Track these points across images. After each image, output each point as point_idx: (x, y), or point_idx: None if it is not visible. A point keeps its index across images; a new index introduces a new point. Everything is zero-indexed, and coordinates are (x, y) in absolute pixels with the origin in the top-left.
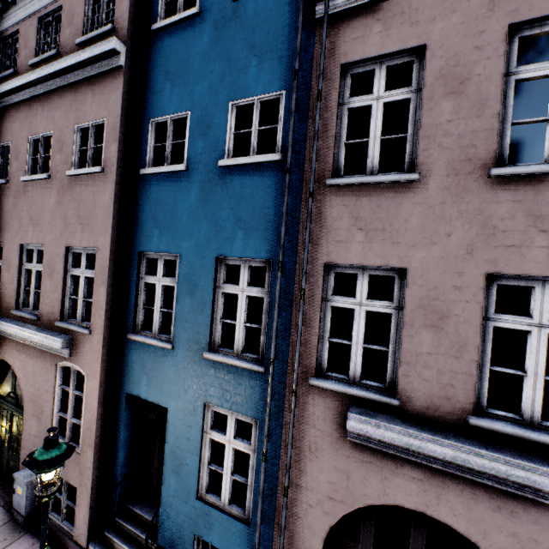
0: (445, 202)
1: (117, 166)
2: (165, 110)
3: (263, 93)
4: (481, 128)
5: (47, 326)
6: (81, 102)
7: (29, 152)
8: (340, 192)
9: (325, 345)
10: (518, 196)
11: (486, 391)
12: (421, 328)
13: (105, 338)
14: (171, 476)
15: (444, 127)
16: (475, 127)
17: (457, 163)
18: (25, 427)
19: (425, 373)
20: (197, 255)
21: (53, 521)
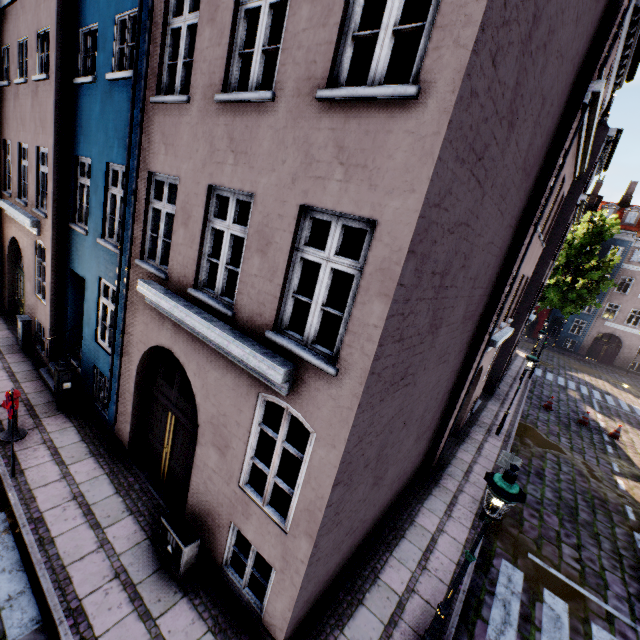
0: (199, 123)
1: (56, 75)
2: (87, 20)
3: (131, 8)
4: (219, 56)
5: (31, 212)
6: (39, 7)
7: (19, 56)
8: (158, 110)
9: (149, 237)
10: (227, 121)
11: (204, 274)
12: (181, 225)
13: (54, 223)
14: (86, 326)
15: (205, 54)
16: (217, 55)
17: (207, 88)
18: (26, 287)
19: (179, 258)
20: (99, 160)
21: (38, 350)
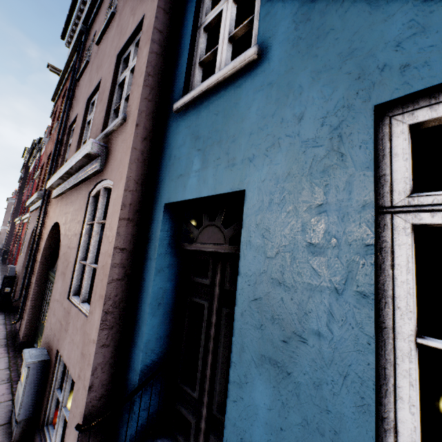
0: None
1: None
2: None
3: None
4: None
5: None
6: None
7: (106, 20)
8: None
9: None
10: None
11: None
12: None
13: (140, 114)
14: (254, 377)
15: None
16: None
17: None
18: (53, 292)
19: None
20: None
21: None
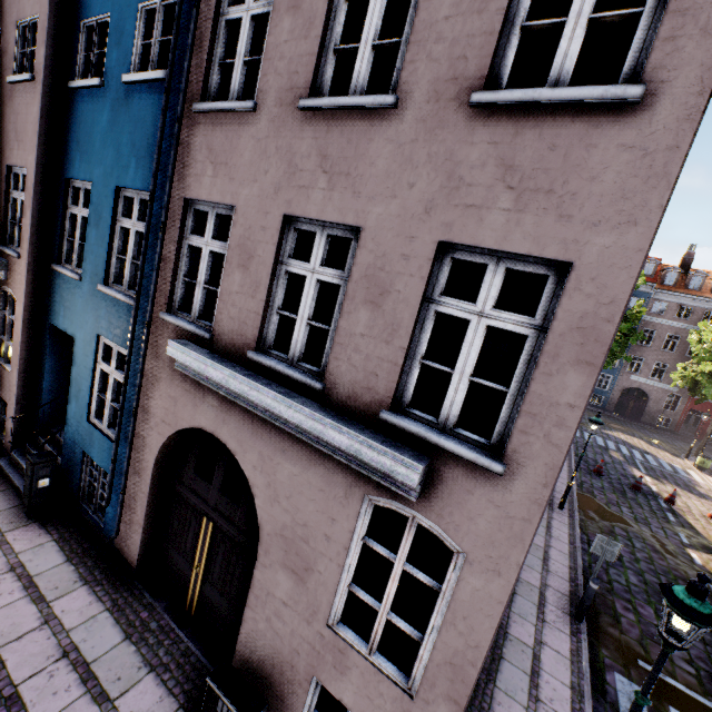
0: (270, 137)
1: (44, 75)
2: (93, 10)
3: None
4: (306, 52)
5: None
6: None
7: None
8: (203, 120)
9: (180, 284)
10: (317, 133)
11: (271, 332)
12: (236, 267)
13: (30, 264)
14: (73, 400)
15: (282, 49)
16: (302, 51)
17: (284, 92)
18: None
19: (232, 311)
20: (104, 184)
21: None
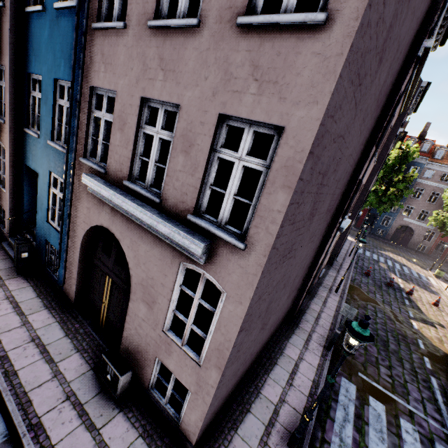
0: (133, 46)
1: (10, 3)
2: None
3: None
4: None
5: None
6: None
7: None
8: (98, 34)
9: (91, 140)
10: (158, 44)
11: (136, 170)
12: (117, 130)
13: (11, 127)
14: (39, 210)
15: None
16: None
17: (141, 16)
18: None
19: (116, 157)
20: (48, 77)
21: (0, 228)
